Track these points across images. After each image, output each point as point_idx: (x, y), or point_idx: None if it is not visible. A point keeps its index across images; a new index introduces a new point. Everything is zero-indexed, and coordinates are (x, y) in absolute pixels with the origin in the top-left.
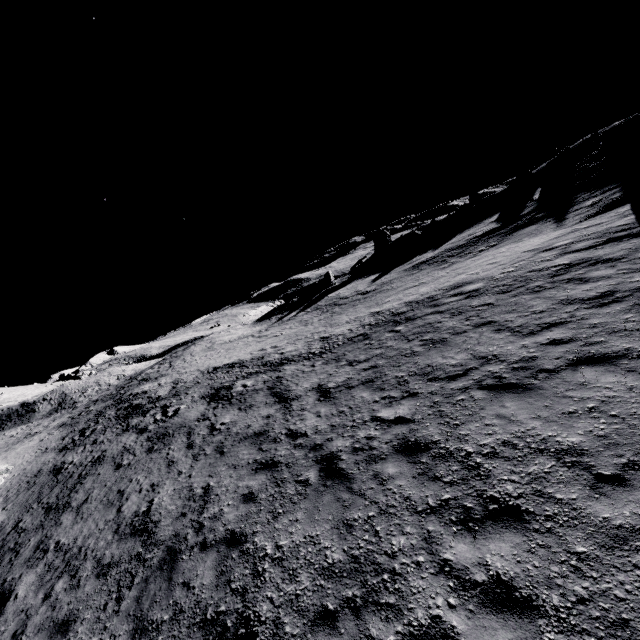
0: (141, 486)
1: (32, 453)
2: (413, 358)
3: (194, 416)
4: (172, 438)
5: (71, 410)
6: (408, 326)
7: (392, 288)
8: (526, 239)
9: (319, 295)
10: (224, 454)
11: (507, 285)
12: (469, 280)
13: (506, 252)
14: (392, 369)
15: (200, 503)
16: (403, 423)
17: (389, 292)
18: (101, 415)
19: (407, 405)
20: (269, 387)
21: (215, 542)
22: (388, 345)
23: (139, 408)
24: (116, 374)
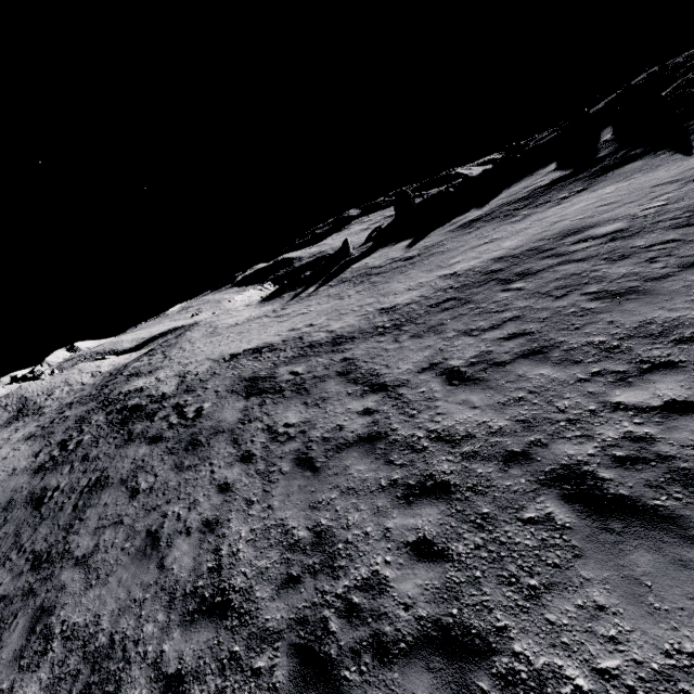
0: (186, 524)
1: None
2: (597, 316)
3: (232, 417)
4: (209, 449)
5: (37, 417)
6: (533, 281)
7: (449, 249)
8: (639, 175)
9: (338, 267)
10: (320, 471)
11: (681, 218)
12: (587, 224)
13: (618, 191)
14: (567, 334)
15: (320, 558)
16: None
17: (448, 253)
18: (85, 422)
19: (671, 382)
20: (339, 372)
21: (408, 645)
22: (520, 306)
23: (139, 410)
24: (89, 371)
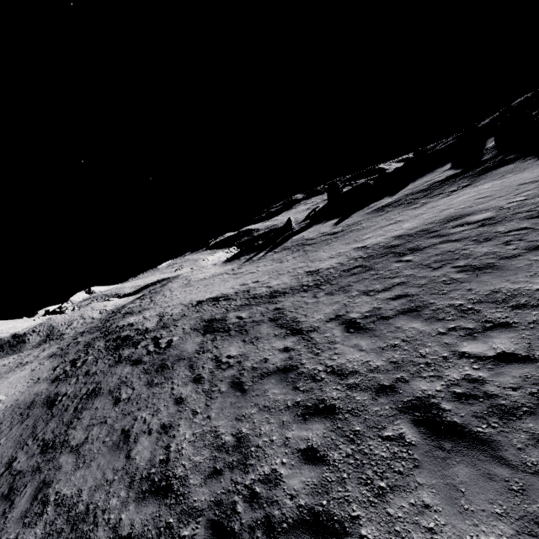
0: (149, 426)
1: (24, 383)
2: (460, 285)
3: (191, 348)
4: (172, 371)
5: (59, 341)
6: (419, 255)
7: (364, 227)
8: (510, 176)
9: (283, 238)
10: (246, 392)
11: (534, 210)
12: (466, 212)
13: (493, 187)
14: (436, 297)
15: (237, 457)
16: (521, 361)
17: (363, 231)
18: (90, 346)
19: (505, 338)
20: (271, 318)
21: (288, 525)
22: (407, 274)
23: (128, 340)
24: (98, 309)
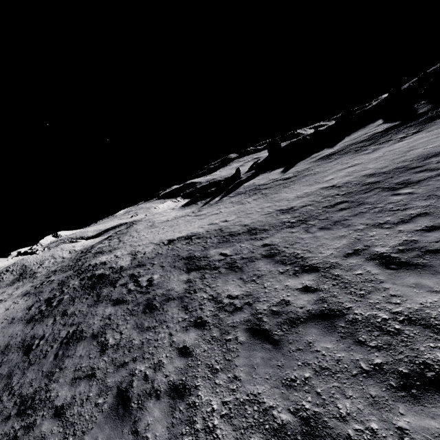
0: (154, 386)
1: None
2: None
3: (179, 287)
4: (164, 313)
5: (32, 279)
6: (421, 187)
7: (319, 172)
8: None
9: (234, 185)
10: (280, 345)
11: None
12: None
13: None
14: None
15: None
16: None
17: (319, 174)
18: (64, 285)
19: None
20: (264, 255)
21: None
22: (421, 205)
23: (104, 278)
24: (68, 249)
